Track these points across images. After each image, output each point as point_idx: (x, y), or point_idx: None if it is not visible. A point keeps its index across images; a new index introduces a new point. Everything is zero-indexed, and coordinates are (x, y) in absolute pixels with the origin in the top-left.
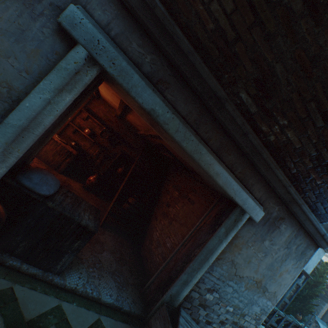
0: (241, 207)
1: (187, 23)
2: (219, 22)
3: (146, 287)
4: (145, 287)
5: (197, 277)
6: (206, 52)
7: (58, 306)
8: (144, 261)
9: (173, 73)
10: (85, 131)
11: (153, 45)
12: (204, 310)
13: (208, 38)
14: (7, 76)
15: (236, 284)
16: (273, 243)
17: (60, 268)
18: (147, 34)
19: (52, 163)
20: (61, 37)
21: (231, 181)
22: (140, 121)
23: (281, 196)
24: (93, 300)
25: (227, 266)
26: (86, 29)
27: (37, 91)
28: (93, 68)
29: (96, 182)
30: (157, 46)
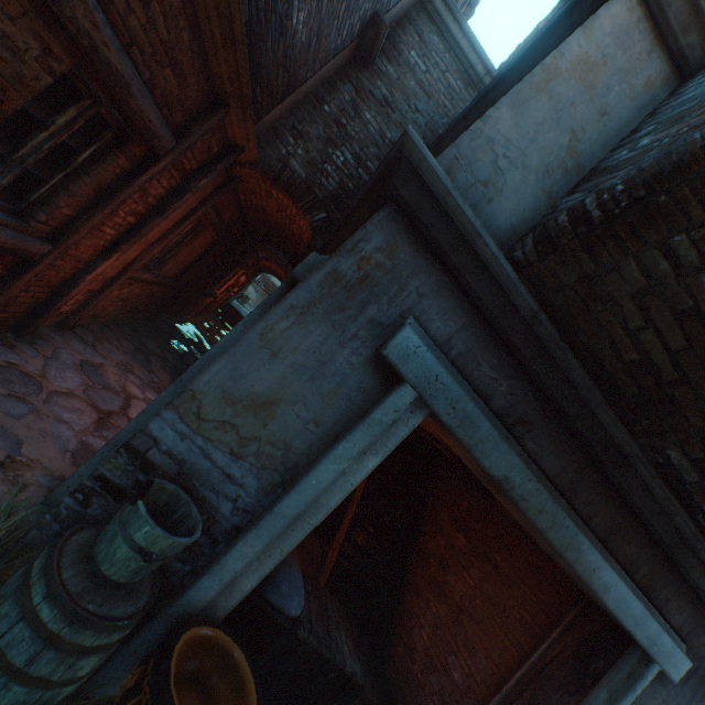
0: (644, 649)
1: (587, 344)
2: (650, 355)
3: None
4: None
5: None
6: (612, 384)
7: None
8: (396, 698)
9: (542, 404)
10: None
11: (514, 363)
12: None
13: (622, 368)
14: (287, 430)
15: None
16: None
17: None
18: (507, 347)
19: None
20: (375, 365)
21: (631, 599)
22: None
23: None
24: None
25: None
26: (422, 361)
27: (332, 459)
28: (417, 413)
29: None
30: (520, 364)
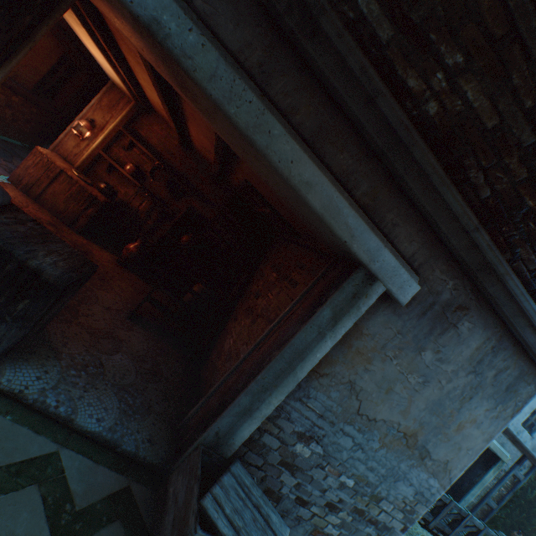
0: (366, 267)
1: None
2: None
3: (184, 421)
4: (182, 422)
5: (270, 402)
6: None
7: None
8: (201, 385)
9: None
10: (125, 168)
11: None
12: (293, 475)
13: None
14: None
15: (361, 432)
16: (444, 359)
17: None
18: None
19: (64, 214)
20: None
21: (343, 205)
22: (202, 133)
23: (459, 256)
24: (58, 420)
25: (341, 393)
26: None
27: None
28: None
29: (139, 254)
30: None
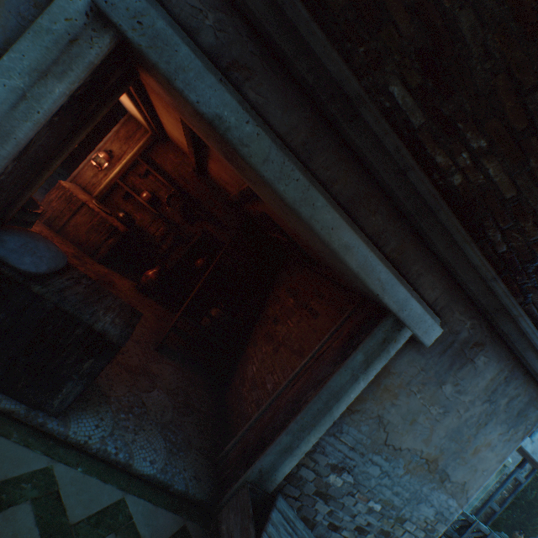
0: (395, 315)
1: None
2: None
3: (222, 454)
4: (220, 455)
5: (309, 440)
6: (320, 1)
7: (46, 470)
8: (228, 412)
9: (260, 49)
10: (142, 196)
11: None
12: (326, 504)
13: None
14: None
15: (387, 461)
16: (462, 391)
17: (59, 405)
18: None
19: (85, 245)
20: None
21: (376, 263)
22: (225, 171)
23: (476, 299)
24: (118, 466)
25: (370, 427)
26: None
27: None
28: (102, 33)
29: (158, 280)
30: None
